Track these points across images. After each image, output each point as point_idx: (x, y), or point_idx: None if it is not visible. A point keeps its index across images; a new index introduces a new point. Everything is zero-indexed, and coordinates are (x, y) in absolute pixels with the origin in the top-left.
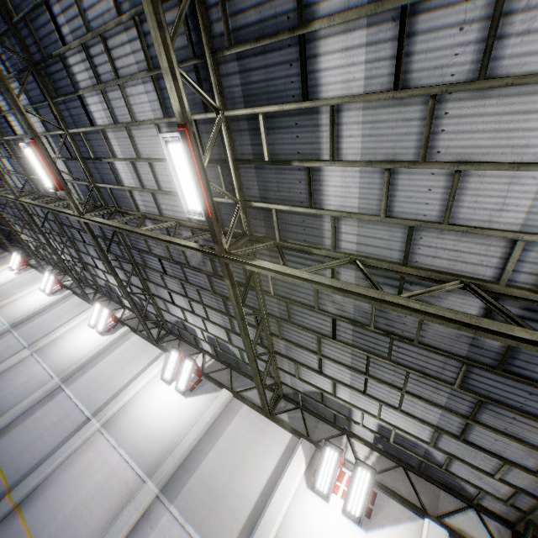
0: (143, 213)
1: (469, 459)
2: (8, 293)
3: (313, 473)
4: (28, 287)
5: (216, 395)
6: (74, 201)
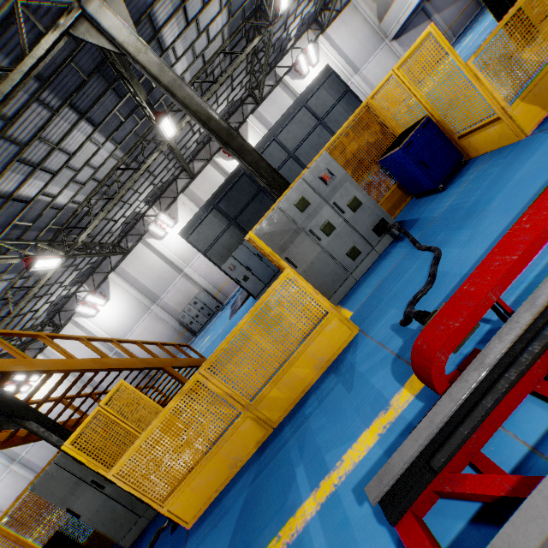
0: None
1: (162, 176)
2: None
3: (158, 236)
4: None
5: (112, 281)
6: None
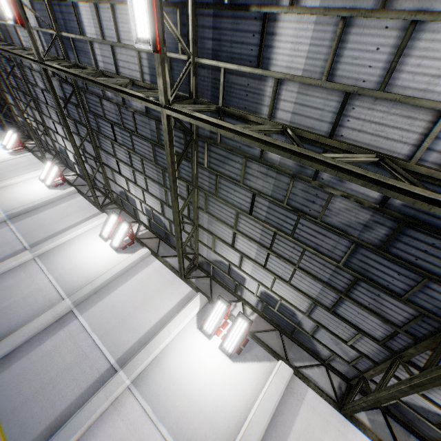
0: (281, 124)
1: None
2: (2, 175)
3: None
4: (24, 172)
5: (270, 366)
6: (164, 77)
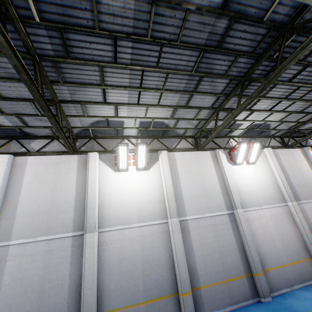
0: None
1: None
2: None
3: None
4: None
5: (263, 153)
6: None
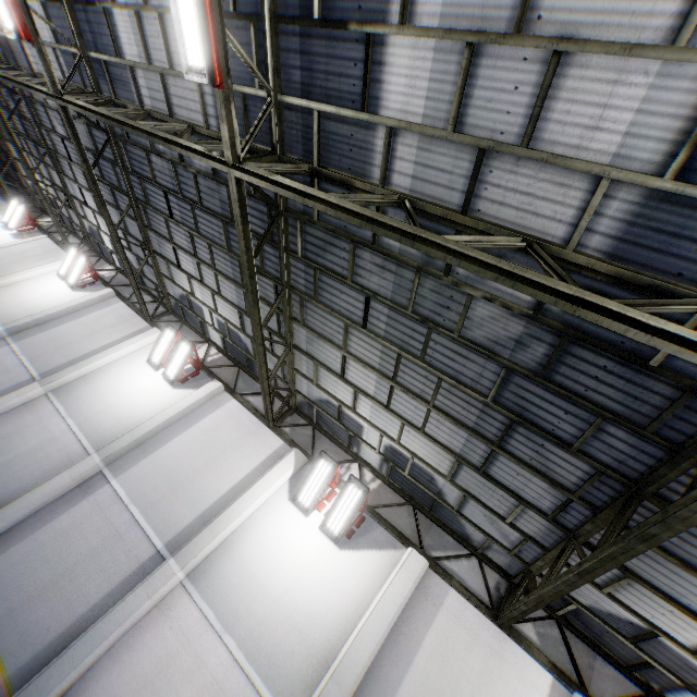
0: (398, 193)
1: None
2: (1, 268)
3: None
4: (35, 264)
5: (396, 556)
6: (231, 123)
